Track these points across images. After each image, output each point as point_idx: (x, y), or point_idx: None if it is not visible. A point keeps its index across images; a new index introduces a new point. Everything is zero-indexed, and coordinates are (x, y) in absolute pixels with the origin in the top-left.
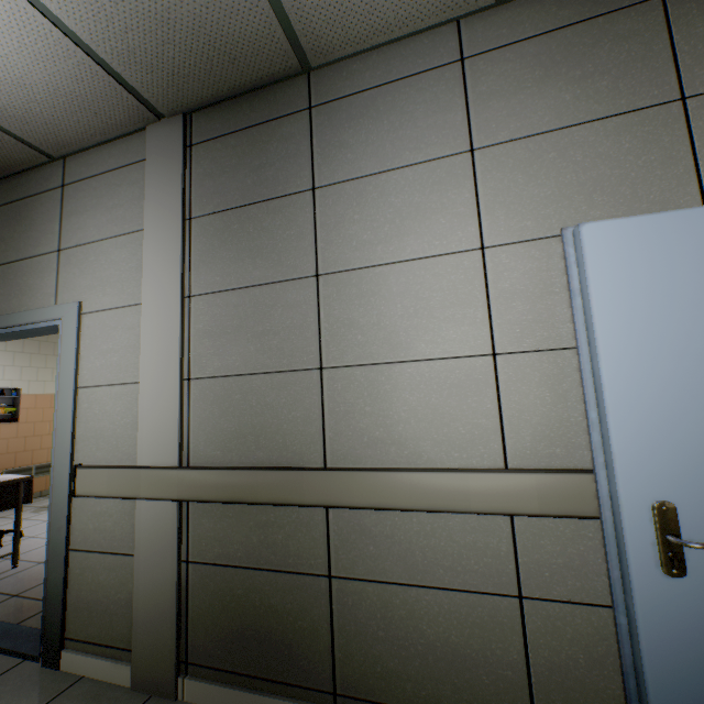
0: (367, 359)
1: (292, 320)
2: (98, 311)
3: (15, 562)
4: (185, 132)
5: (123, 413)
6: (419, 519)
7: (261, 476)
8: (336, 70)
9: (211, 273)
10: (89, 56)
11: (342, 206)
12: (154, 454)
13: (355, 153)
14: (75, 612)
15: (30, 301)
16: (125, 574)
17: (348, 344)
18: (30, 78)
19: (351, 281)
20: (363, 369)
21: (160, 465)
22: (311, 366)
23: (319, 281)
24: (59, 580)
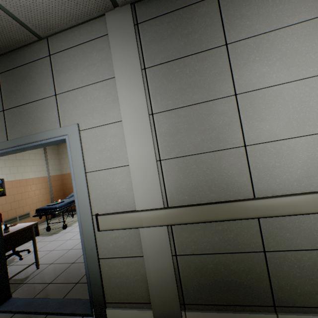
0: (273, 138)
1: (222, 121)
2: (91, 128)
3: (38, 266)
4: (132, 15)
5: (119, 183)
6: (314, 217)
7: (219, 207)
8: None
9: (164, 99)
10: None
11: (247, 53)
12: (146, 203)
13: (251, 21)
14: (109, 289)
15: (41, 127)
16: (138, 266)
17: (260, 131)
18: None
19: (258, 96)
20: (271, 143)
21: (151, 208)
22: (238, 145)
23: (237, 97)
24: (97, 275)
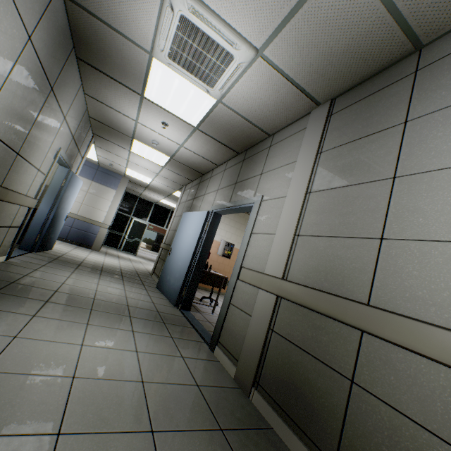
0: (423, 236)
1: (367, 206)
2: (268, 200)
3: (213, 311)
4: (329, 109)
5: (265, 247)
6: (447, 376)
7: (321, 296)
8: (444, 39)
9: (324, 180)
10: (292, 84)
11: (427, 129)
12: (272, 269)
13: (449, 90)
14: (224, 331)
15: (246, 196)
16: (246, 324)
17: (408, 224)
18: (268, 101)
19: (422, 179)
20: (417, 243)
21: (273, 275)
22: (374, 236)
23: (394, 181)
24: (223, 314)
